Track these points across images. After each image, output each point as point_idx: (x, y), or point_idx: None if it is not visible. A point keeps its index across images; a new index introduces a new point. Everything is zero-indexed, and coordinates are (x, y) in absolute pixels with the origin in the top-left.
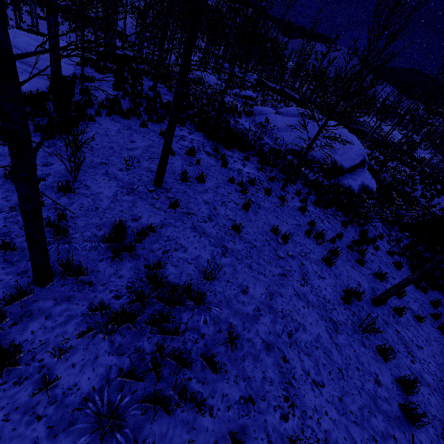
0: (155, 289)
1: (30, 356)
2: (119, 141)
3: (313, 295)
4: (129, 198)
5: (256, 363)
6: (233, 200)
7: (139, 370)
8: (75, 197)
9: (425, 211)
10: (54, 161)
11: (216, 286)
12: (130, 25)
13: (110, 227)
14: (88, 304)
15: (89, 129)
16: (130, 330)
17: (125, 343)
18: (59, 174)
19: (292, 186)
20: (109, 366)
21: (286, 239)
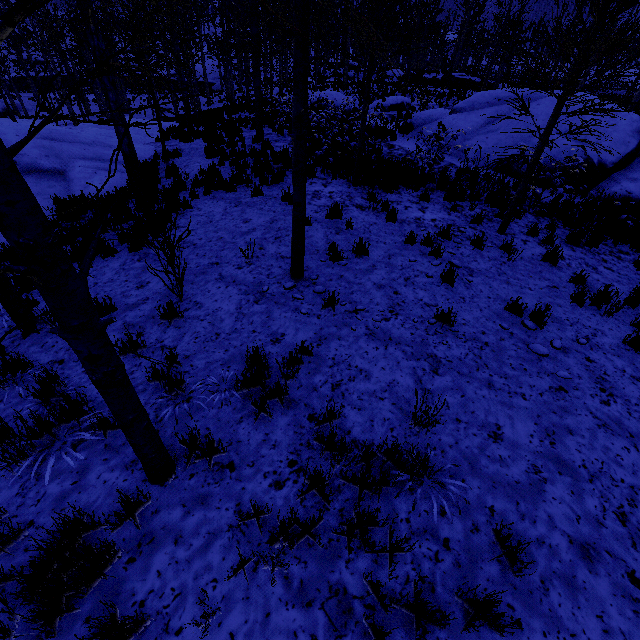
0: (337, 461)
1: (161, 623)
2: (229, 226)
3: (635, 420)
4: (260, 307)
5: (575, 597)
6: (422, 272)
7: (348, 636)
8: (186, 324)
9: None
10: (150, 279)
11: (440, 435)
12: (210, 69)
13: (242, 361)
14: (234, 506)
15: (187, 220)
16: (313, 549)
17: (310, 577)
18: (159, 295)
19: (516, 222)
20: (292, 633)
21: (542, 319)
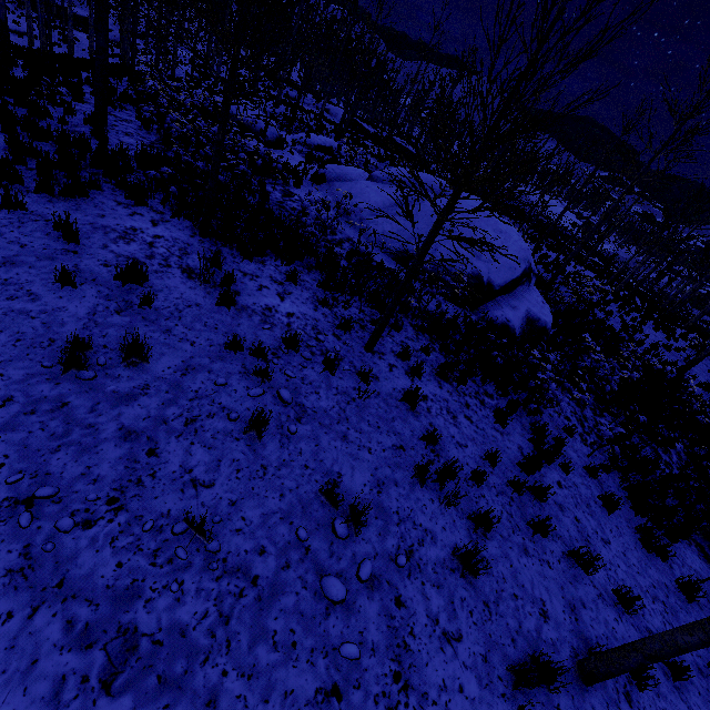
0: None
1: None
2: None
3: None
4: None
5: None
6: (225, 407)
7: None
8: None
9: (637, 363)
10: None
11: None
12: (111, 10)
13: None
14: None
15: None
16: None
17: None
18: None
19: (392, 335)
20: None
21: (358, 524)
